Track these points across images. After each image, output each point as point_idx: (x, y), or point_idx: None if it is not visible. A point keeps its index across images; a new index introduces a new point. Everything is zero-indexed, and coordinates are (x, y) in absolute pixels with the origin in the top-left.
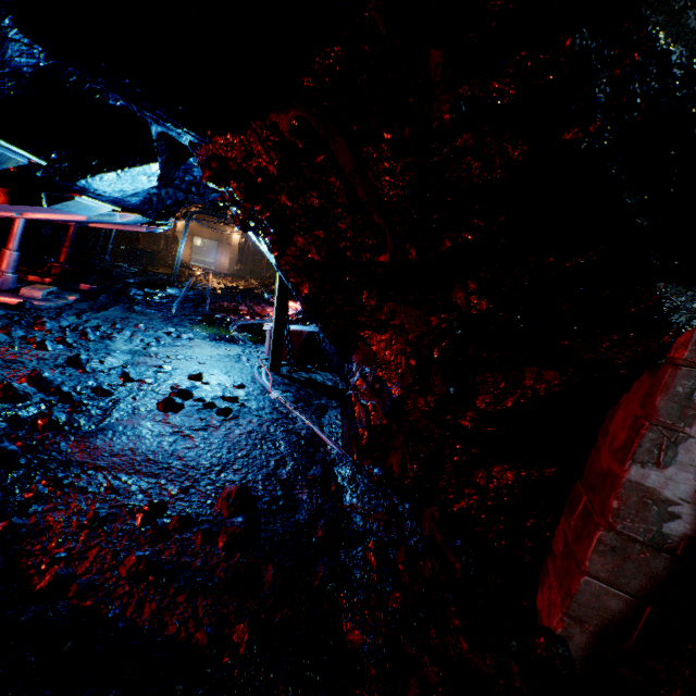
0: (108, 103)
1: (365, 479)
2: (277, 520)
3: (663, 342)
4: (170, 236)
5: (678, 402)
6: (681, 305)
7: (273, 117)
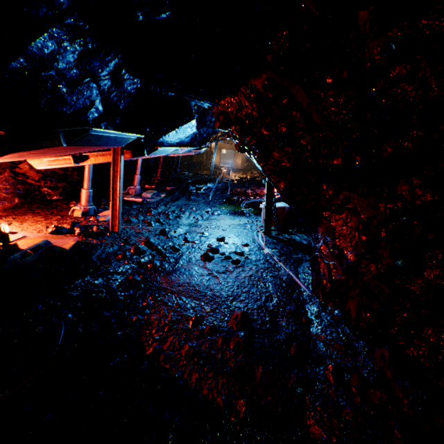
0: (168, 95)
1: (328, 316)
2: (265, 337)
3: None
4: (208, 151)
5: None
6: None
7: (252, 82)
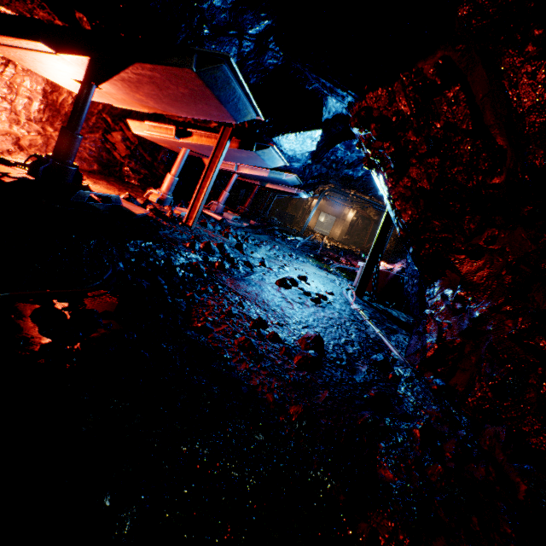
0: (304, 88)
1: (423, 384)
2: (338, 370)
3: None
4: (306, 209)
5: None
6: None
7: (420, 65)
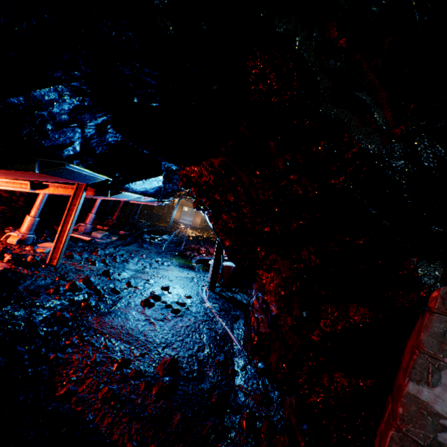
0: (143, 152)
1: (253, 369)
2: (190, 384)
3: (421, 295)
4: (170, 206)
5: (436, 338)
6: (427, 272)
7: (212, 160)
